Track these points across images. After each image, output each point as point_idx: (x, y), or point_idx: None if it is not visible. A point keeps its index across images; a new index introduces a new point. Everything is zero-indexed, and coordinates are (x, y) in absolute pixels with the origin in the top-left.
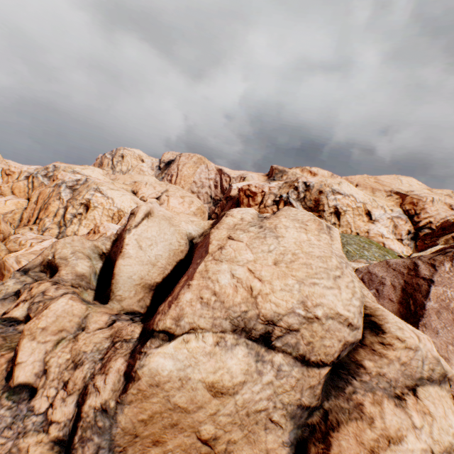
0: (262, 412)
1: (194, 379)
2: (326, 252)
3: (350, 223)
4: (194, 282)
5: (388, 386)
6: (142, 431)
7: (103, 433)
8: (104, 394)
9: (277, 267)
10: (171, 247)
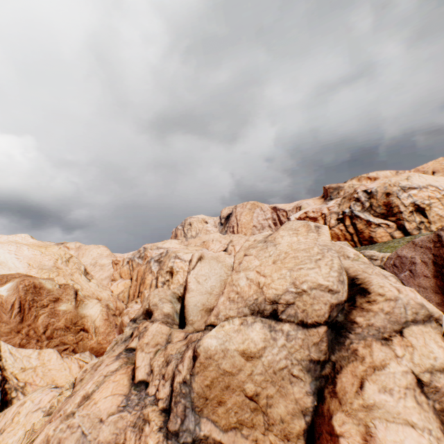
0: (284, 369)
1: (231, 350)
2: (310, 245)
3: (443, 216)
4: (225, 290)
5: (376, 332)
6: (209, 394)
7: (186, 396)
8: (183, 372)
9: (274, 264)
10: (221, 278)
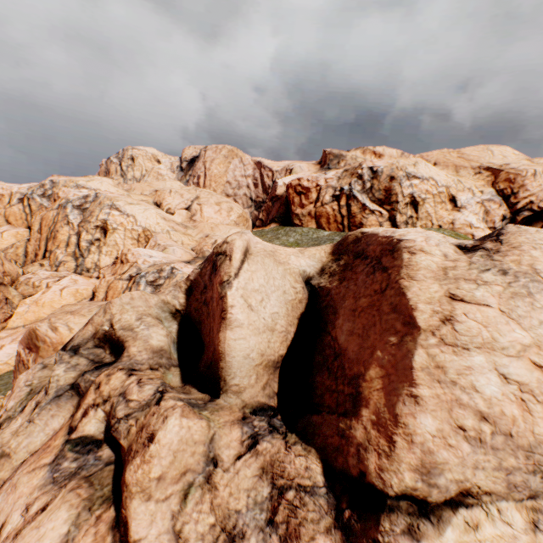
0: None
1: None
2: None
3: (431, 214)
4: (424, 392)
5: None
6: None
7: None
8: None
9: None
10: (286, 297)
